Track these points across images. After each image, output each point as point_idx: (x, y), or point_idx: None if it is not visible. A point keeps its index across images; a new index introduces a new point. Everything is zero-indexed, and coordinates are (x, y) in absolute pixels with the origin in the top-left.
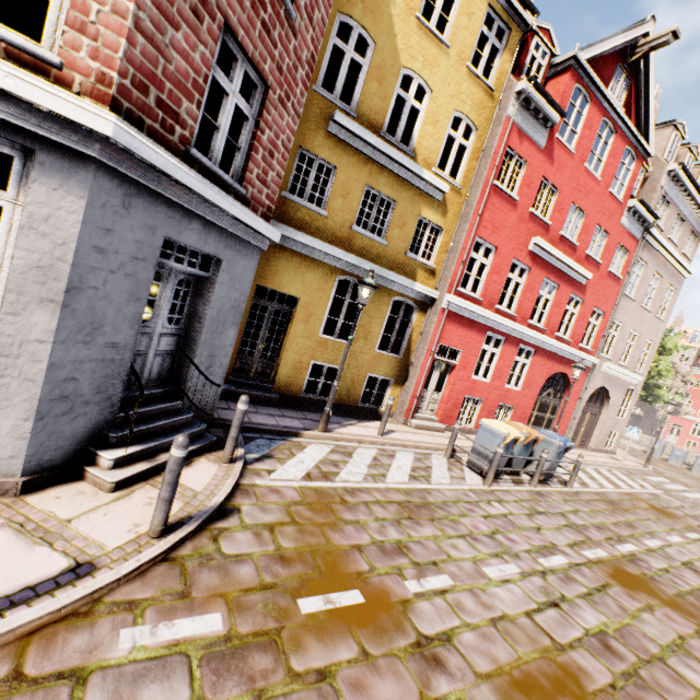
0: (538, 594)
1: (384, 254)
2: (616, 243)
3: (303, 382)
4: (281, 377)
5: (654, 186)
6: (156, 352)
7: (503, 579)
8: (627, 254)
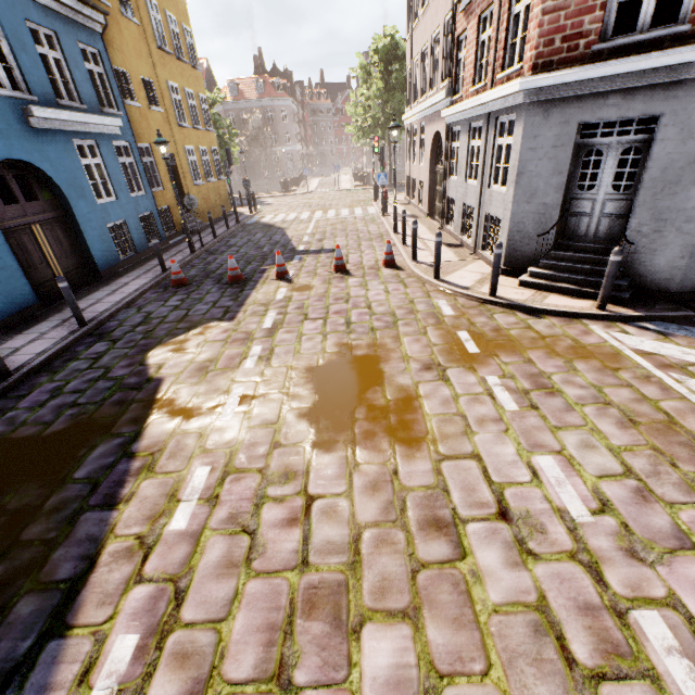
0: (520, 503)
1: None
2: None
3: None
4: None
5: None
6: (603, 215)
7: (537, 471)
8: None
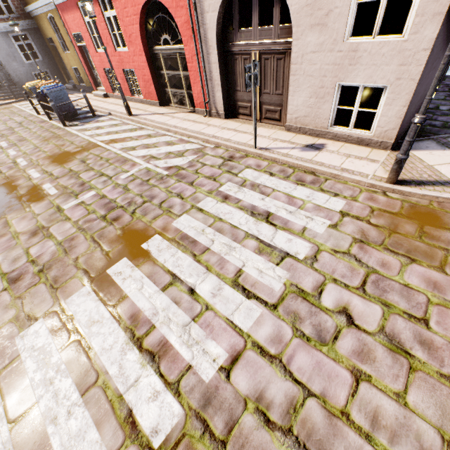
0: None
1: None
2: None
3: (76, 78)
4: (73, 77)
5: None
6: (6, 74)
7: None
8: None
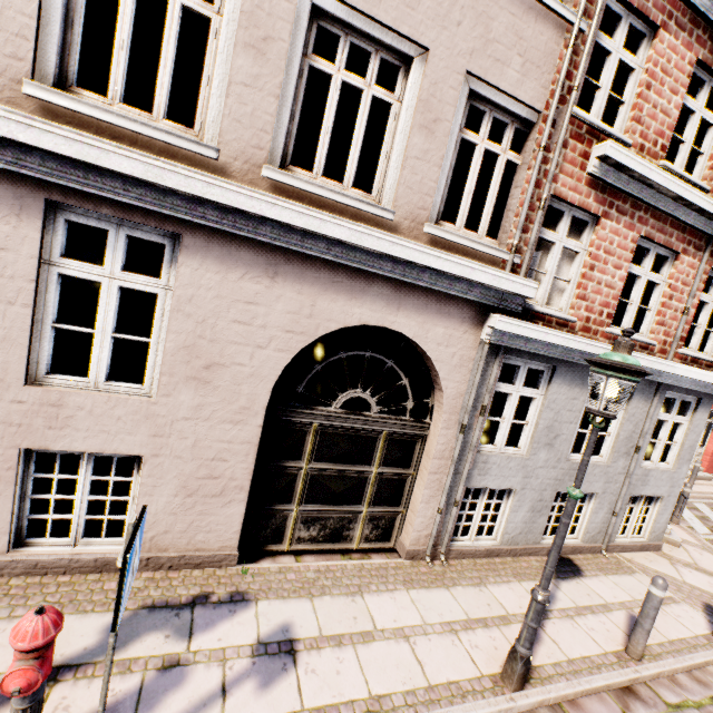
0: None
1: None
2: None
3: None
4: None
5: None
6: None
7: None
8: None
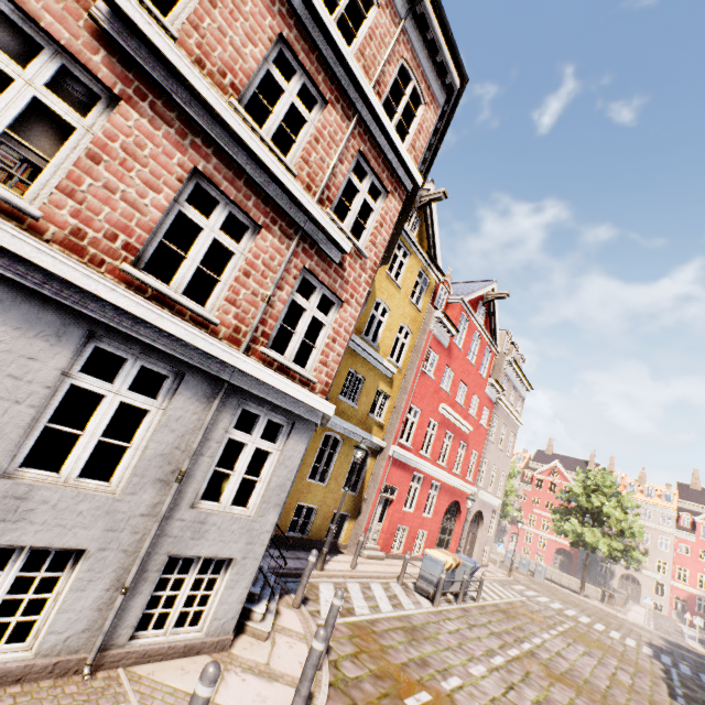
0: (502, 682)
1: (355, 414)
2: (483, 405)
3: (289, 521)
4: None
5: (500, 368)
6: None
7: (482, 675)
8: (489, 412)
